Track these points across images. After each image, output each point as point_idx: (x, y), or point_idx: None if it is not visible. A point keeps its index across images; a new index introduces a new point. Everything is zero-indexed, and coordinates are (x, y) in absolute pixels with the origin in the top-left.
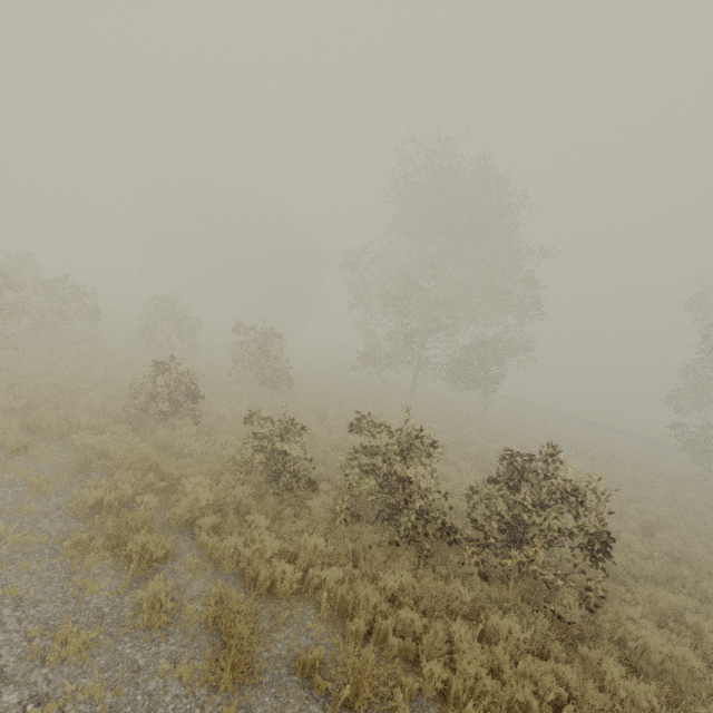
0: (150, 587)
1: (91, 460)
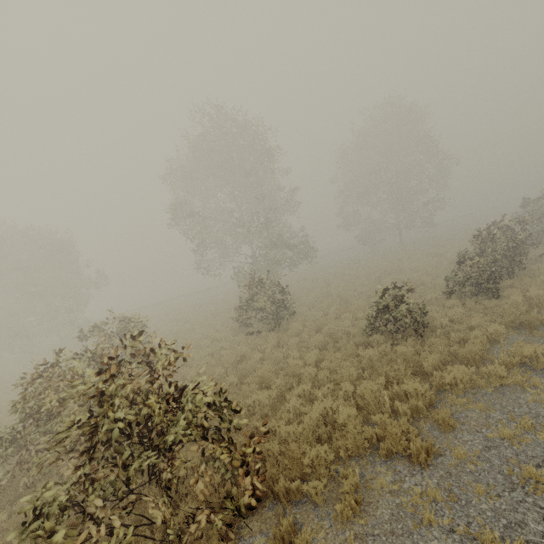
0: None
1: (528, 320)
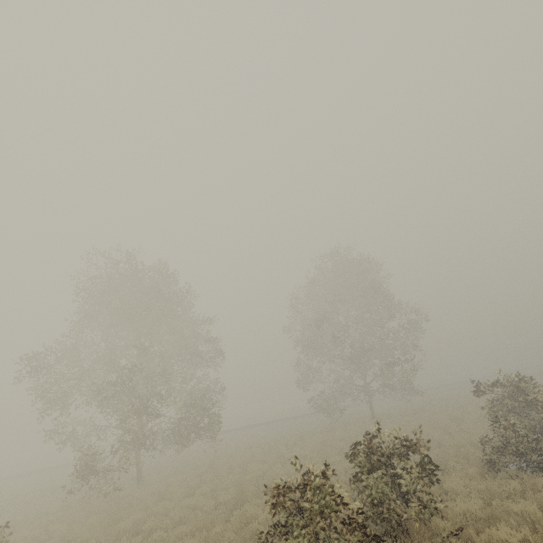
0: None
1: None
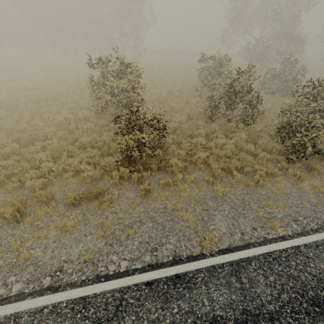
0: None
1: None
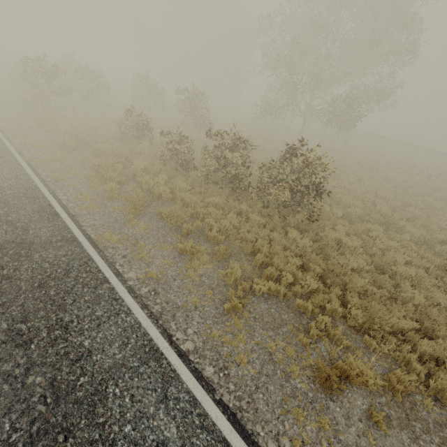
0: (111, 186)
1: (99, 152)
